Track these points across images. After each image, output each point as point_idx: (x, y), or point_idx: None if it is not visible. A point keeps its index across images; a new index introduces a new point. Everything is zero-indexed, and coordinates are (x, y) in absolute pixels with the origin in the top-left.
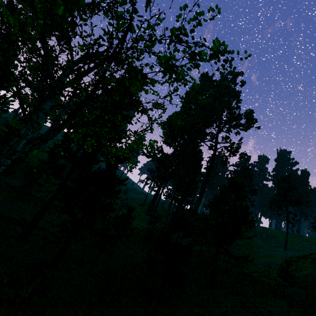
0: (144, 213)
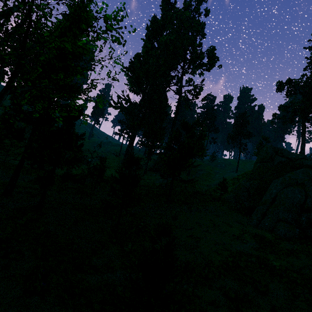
0: (121, 162)
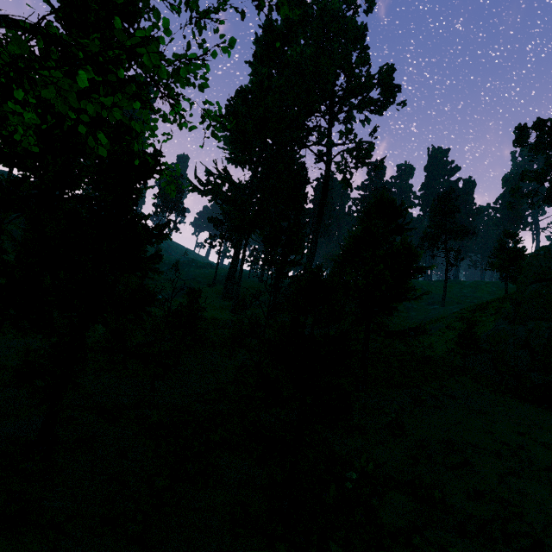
0: (219, 297)
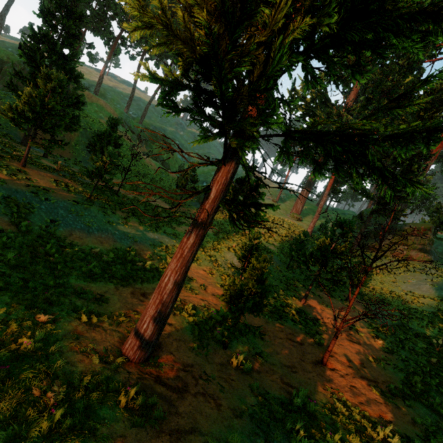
0: (287, 215)
